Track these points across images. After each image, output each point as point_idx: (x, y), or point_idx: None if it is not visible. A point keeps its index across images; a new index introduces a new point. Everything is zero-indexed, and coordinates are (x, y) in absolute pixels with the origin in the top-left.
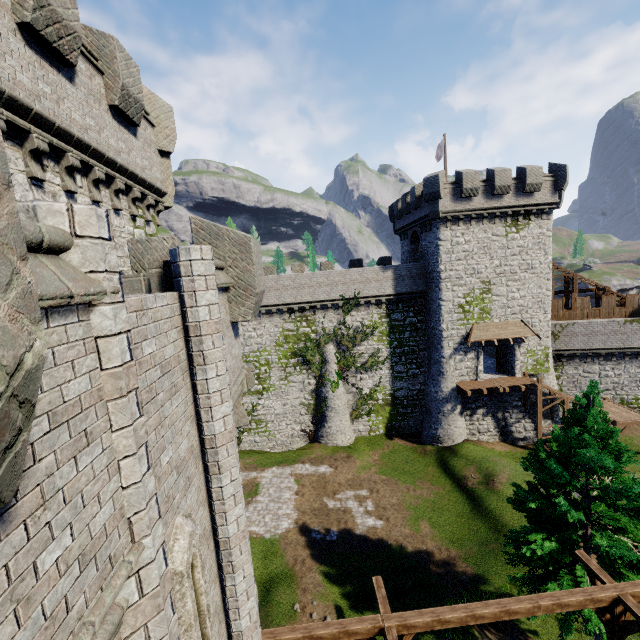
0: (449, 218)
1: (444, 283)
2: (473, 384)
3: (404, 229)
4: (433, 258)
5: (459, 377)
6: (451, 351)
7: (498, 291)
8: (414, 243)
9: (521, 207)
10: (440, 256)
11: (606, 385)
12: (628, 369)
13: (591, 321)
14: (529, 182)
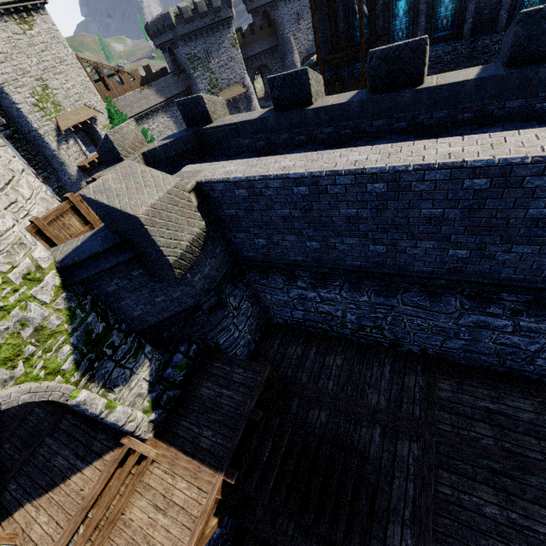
0: None
1: (6, 88)
2: (87, 161)
3: None
4: None
5: (76, 161)
6: (56, 144)
7: (54, 85)
8: None
9: (17, 3)
10: None
11: (157, 135)
12: (160, 121)
13: (125, 95)
14: None
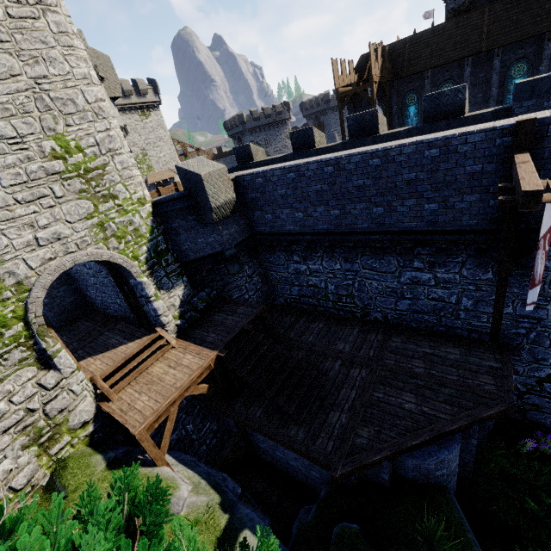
0: None
1: None
2: None
3: None
4: None
5: None
6: None
7: (151, 154)
8: None
9: (143, 104)
10: None
11: None
12: None
13: None
14: (141, 88)
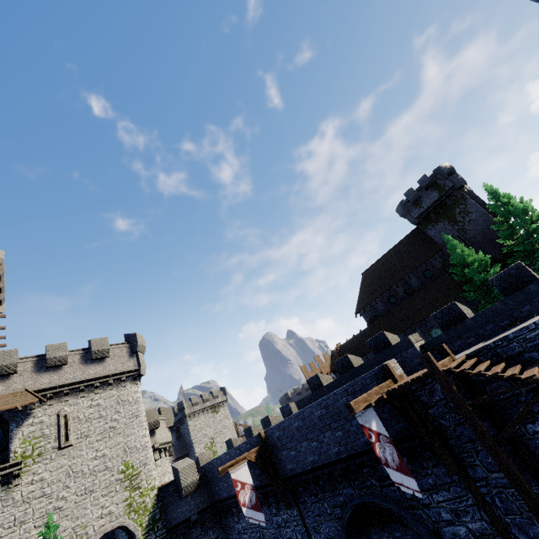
0: (190, 416)
1: (195, 444)
2: None
3: (172, 427)
4: (188, 435)
5: None
6: None
7: (217, 441)
8: (178, 432)
9: (215, 404)
10: (190, 433)
11: None
12: None
13: None
14: (215, 395)
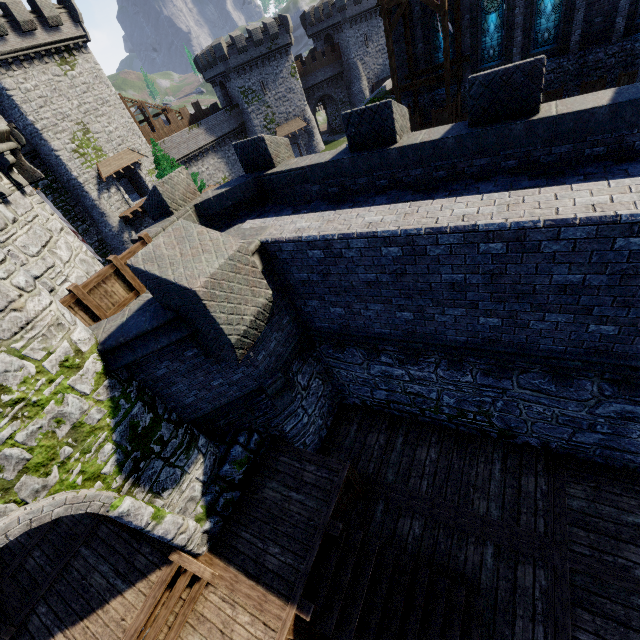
0: None
1: (45, 134)
2: (130, 210)
3: None
4: (15, 112)
5: (118, 211)
6: (97, 193)
7: (95, 129)
8: None
9: (59, 43)
10: (21, 107)
11: (206, 178)
12: (210, 162)
13: (172, 136)
14: (48, 15)
